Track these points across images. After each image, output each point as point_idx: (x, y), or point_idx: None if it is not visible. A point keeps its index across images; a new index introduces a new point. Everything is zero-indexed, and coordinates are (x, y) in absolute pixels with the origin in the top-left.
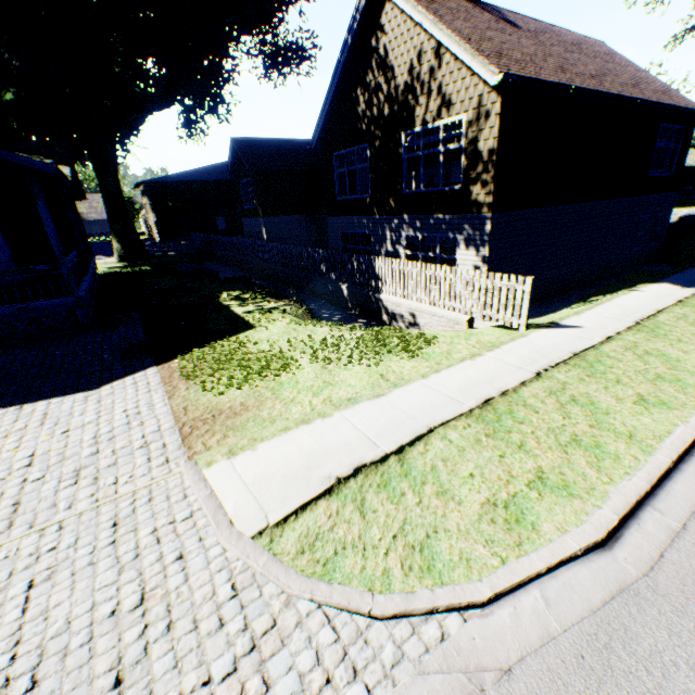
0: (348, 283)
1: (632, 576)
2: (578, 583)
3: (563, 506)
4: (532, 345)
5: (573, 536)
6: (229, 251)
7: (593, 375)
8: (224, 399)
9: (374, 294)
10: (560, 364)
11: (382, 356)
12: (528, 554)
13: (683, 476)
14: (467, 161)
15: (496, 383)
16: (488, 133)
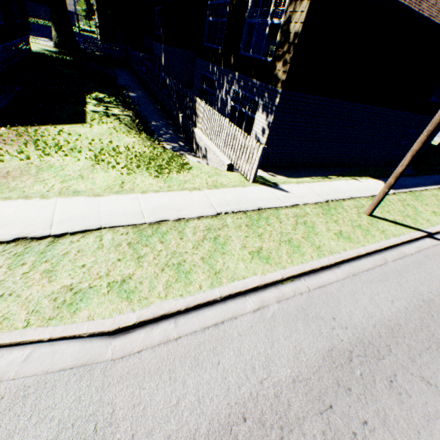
0: (183, 114)
1: (104, 358)
2: (62, 353)
3: (112, 303)
4: (241, 194)
5: (92, 324)
6: (136, 64)
7: (251, 226)
8: (0, 165)
9: (192, 127)
10: (241, 212)
11: (140, 170)
12: (48, 326)
13: (221, 307)
14: (280, 38)
15: (183, 212)
16: (299, 16)
